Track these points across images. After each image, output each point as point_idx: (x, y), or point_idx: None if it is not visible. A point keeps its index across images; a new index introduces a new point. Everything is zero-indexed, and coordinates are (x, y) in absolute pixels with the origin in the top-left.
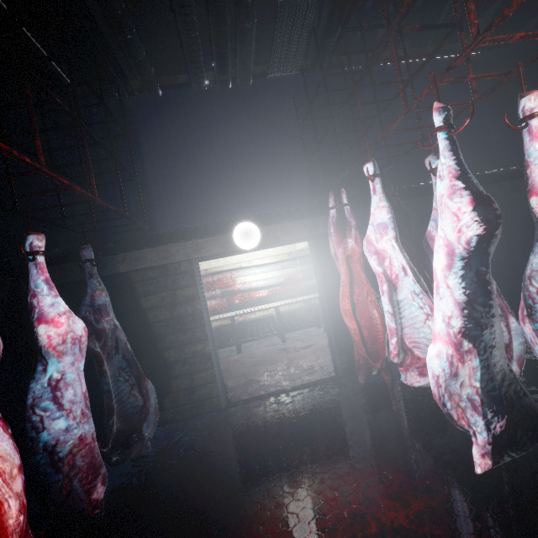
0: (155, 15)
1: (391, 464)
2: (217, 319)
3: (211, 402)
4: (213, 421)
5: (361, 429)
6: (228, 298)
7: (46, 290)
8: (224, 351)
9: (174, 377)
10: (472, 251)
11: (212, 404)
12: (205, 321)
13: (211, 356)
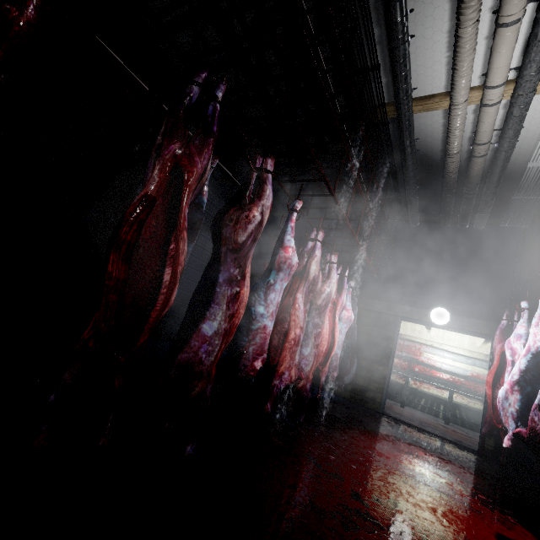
0: (431, 197)
1: (477, 474)
2: (395, 371)
3: (374, 403)
4: (372, 412)
5: (471, 463)
6: (409, 364)
7: (349, 300)
8: (390, 401)
9: (359, 376)
10: (538, 352)
11: (374, 405)
12: (391, 355)
13: (386, 377)
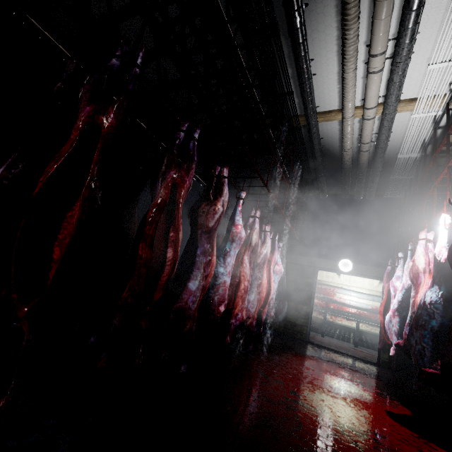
0: (334, 178)
1: (375, 378)
2: (315, 309)
3: (301, 335)
4: (300, 341)
5: (372, 371)
6: (326, 303)
7: (279, 257)
8: (313, 333)
9: (289, 314)
10: (409, 288)
11: (301, 336)
12: (312, 296)
13: (309, 314)
